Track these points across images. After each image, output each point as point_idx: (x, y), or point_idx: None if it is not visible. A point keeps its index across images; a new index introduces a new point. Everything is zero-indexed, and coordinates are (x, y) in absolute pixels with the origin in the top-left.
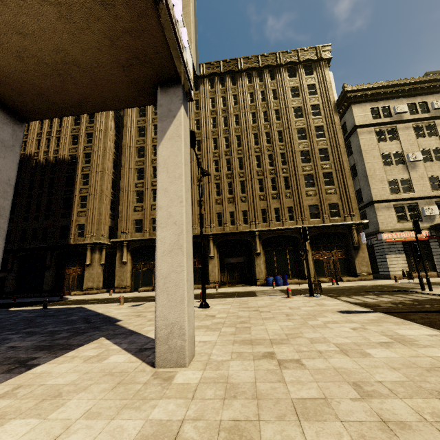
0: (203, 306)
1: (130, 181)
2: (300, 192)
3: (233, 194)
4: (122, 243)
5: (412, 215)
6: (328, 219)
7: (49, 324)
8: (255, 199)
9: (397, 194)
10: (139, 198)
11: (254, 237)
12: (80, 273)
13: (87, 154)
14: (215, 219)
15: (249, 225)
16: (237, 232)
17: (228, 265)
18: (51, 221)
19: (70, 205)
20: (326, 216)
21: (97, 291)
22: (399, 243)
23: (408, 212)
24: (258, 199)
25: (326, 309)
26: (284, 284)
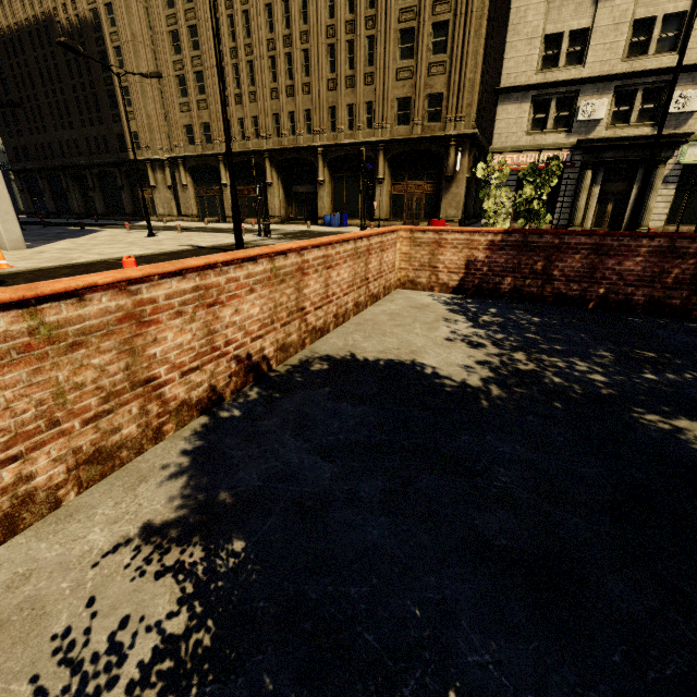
0: (148, 235)
1: (167, 59)
2: (386, 72)
3: (293, 78)
4: (177, 161)
5: (561, 119)
6: (421, 127)
7: (41, 237)
8: (321, 88)
9: (549, 72)
10: (183, 89)
11: (316, 156)
12: (152, 197)
13: (109, 6)
14: (272, 126)
15: (312, 136)
16: (295, 148)
17: (297, 195)
18: (106, 128)
19: (117, 102)
20: (418, 120)
21: (171, 219)
22: (514, 174)
23: (557, 111)
24: (327, 87)
25: (194, 243)
26: (341, 225)
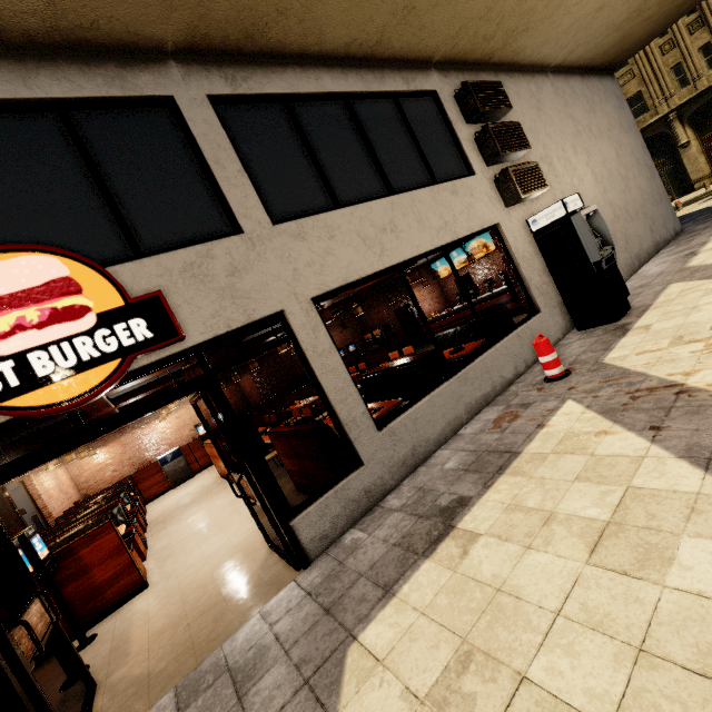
0: None
1: None
2: None
3: None
4: None
5: None
6: None
7: None
8: None
9: None
10: None
11: None
12: None
13: None
14: None
15: None
16: None
17: None
18: None
19: None
20: None
21: None
22: None
23: None
24: None
25: None
26: None
